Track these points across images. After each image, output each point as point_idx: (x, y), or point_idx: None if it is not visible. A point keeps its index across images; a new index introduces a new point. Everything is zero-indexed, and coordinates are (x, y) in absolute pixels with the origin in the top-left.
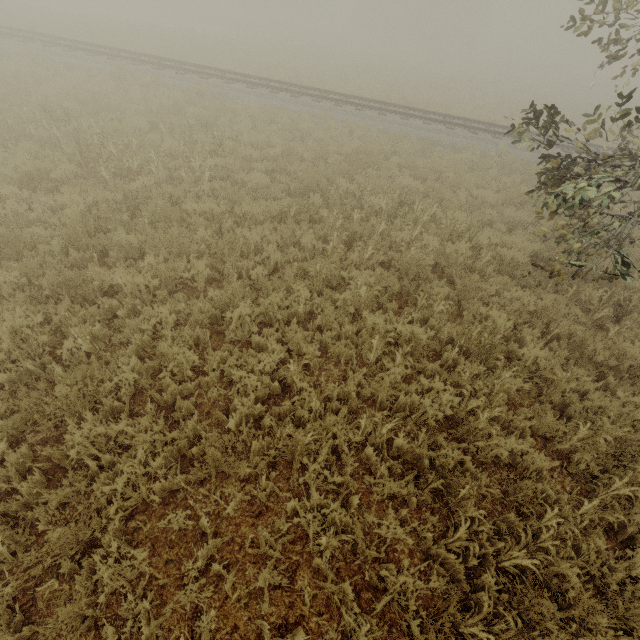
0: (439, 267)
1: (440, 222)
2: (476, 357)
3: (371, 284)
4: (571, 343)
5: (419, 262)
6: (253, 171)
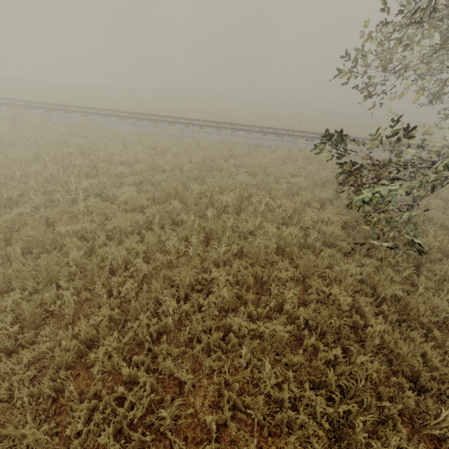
0: (280, 247)
1: (274, 210)
2: (330, 337)
3: (230, 281)
4: (398, 306)
5: (265, 250)
6: (124, 184)
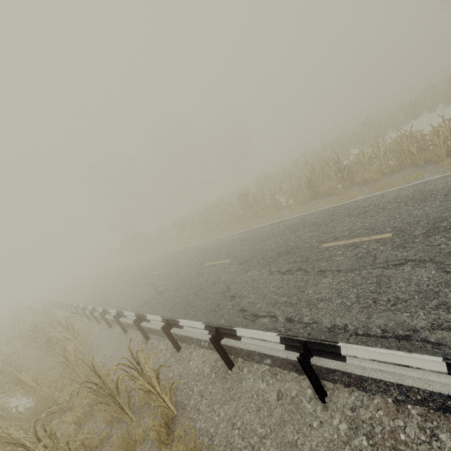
0: None
1: None
2: None
3: None
4: None
5: None
6: None
